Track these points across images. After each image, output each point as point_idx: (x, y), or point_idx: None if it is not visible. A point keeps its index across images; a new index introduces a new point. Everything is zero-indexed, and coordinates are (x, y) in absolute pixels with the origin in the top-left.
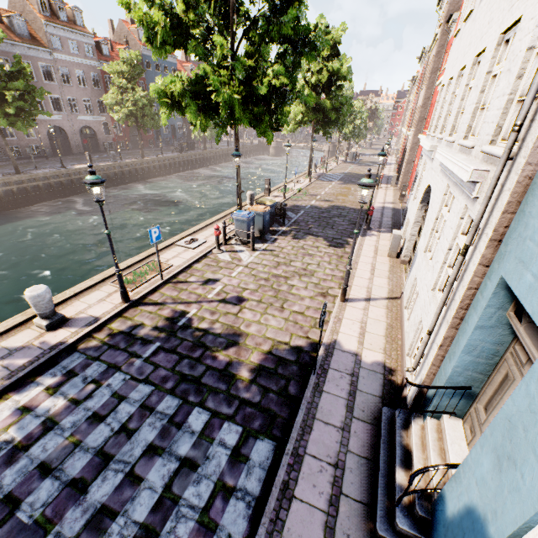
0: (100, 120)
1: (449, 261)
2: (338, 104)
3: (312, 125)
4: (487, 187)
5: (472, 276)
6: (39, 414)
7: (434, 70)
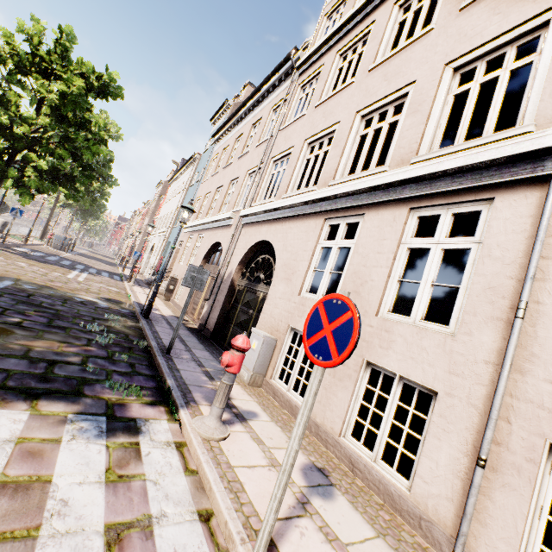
0: None
1: (161, 249)
2: (100, 206)
3: (73, 210)
4: (167, 230)
5: (165, 244)
6: (37, 254)
7: (154, 212)
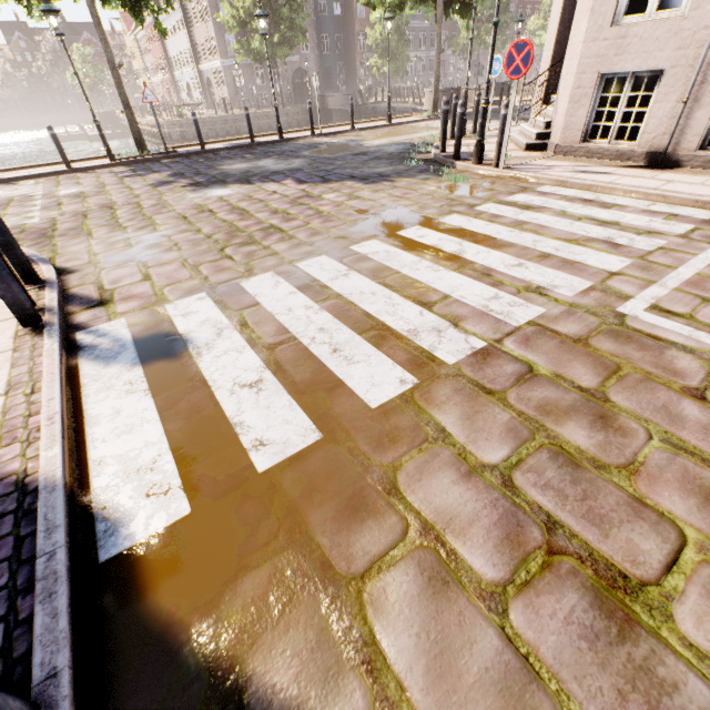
0: (502, 53)
1: None
2: None
3: None
4: None
5: None
6: None
7: None
